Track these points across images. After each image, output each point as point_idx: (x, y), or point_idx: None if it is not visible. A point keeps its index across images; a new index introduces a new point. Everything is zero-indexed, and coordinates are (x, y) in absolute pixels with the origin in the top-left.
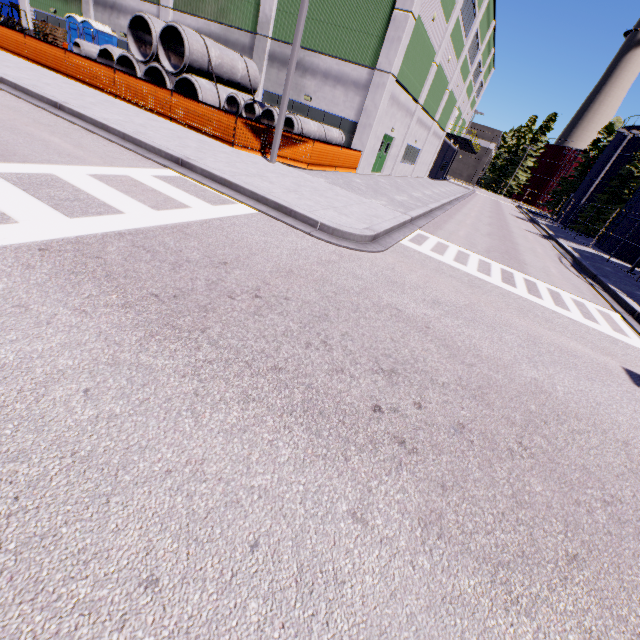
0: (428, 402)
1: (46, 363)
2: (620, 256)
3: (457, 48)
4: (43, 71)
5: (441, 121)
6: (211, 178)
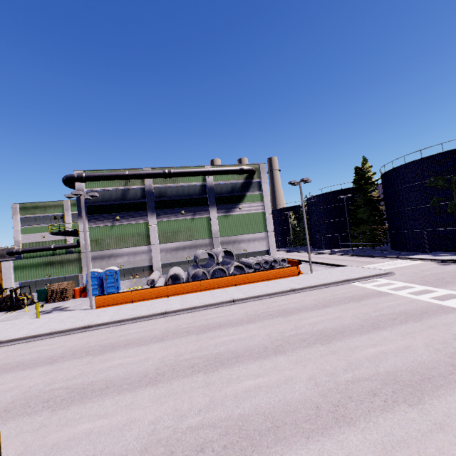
0: None
1: None
2: (331, 248)
3: None
4: (197, 294)
5: None
6: (356, 279)
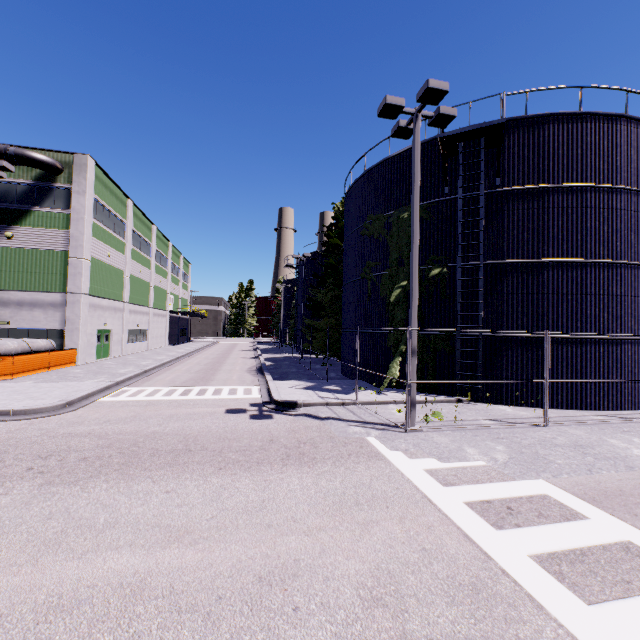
0: (69, 457)
1: None
2: (306, 352)
3: (145, 263)
4: None
5: (159, 305)
6: None
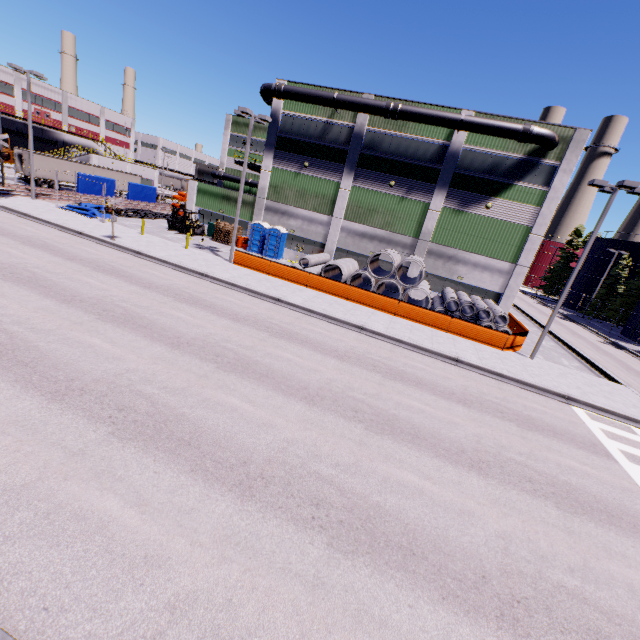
0: None
1: None
2: None
3: None
4: (337, 300)
5: None
6: (591, 406)
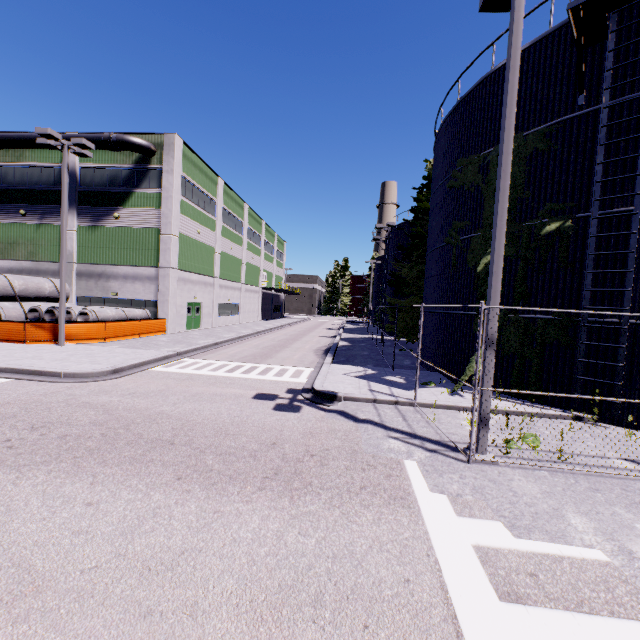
0: (53, 432)
1: None
2: (391, 334)
3: (236, 240)
4: None
5: (251, 282)
6: None
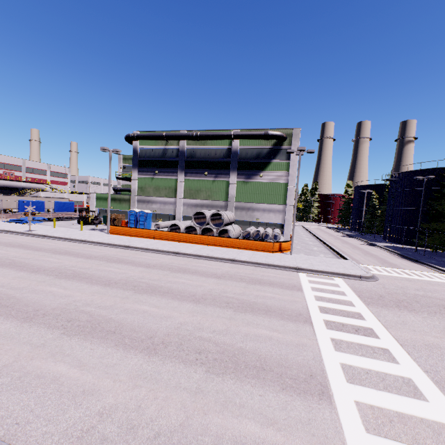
0: None
1: (419, 319)
2: (401, 243)
3: None
4: (171, 243)
5: None
6: (312, 271)
